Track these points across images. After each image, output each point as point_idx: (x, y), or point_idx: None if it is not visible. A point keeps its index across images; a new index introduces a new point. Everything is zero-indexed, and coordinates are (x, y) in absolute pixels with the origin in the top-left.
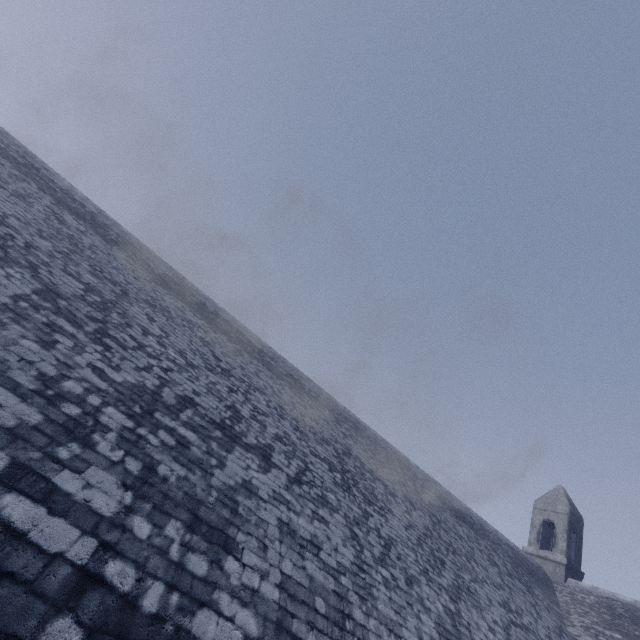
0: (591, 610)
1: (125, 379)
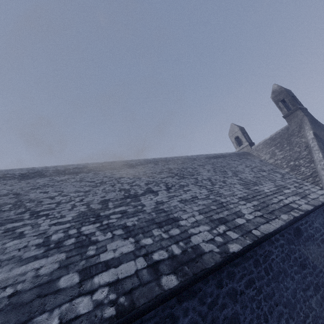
0: (263, 149)
1: (72, 216)
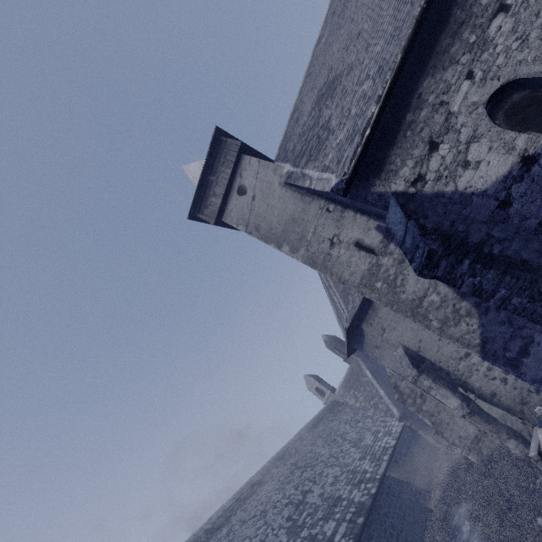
0: (345, 393)
1: (285, 538)
